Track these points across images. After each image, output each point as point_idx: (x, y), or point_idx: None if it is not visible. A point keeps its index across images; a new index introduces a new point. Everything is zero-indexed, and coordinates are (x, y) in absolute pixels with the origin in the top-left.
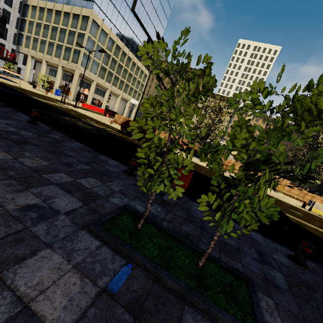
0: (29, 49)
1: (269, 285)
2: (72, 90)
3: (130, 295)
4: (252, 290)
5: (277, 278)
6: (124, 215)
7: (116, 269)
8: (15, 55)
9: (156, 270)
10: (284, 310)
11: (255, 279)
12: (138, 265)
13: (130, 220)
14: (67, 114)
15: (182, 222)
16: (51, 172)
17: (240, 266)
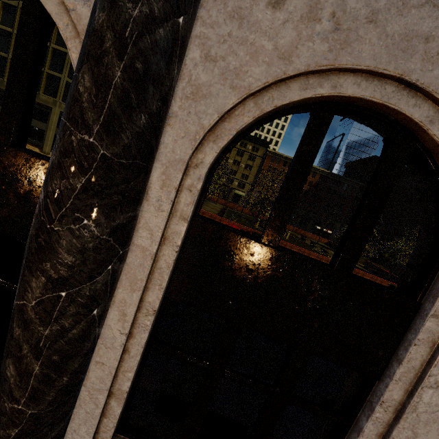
0: None
1: None
2: (49, 138)
3: None
4: None
5: None
6: None
7: None
8: None
9: None
10: None
11: None
12: None
13: None
14: None
15: None
16: None
17: None
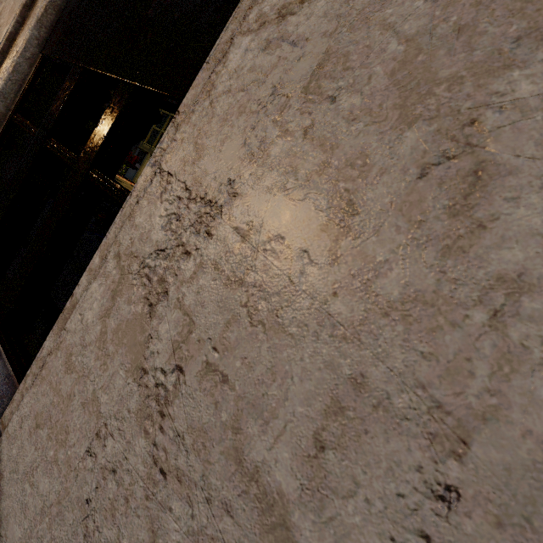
0: (152, 147)
1: None
2: None
3: None
4: None
5: None
6: None
7: None
8: (137, 159)
9: None
10: None
11: None
12: None
13: None
14: None
15: None
16: None
17: None
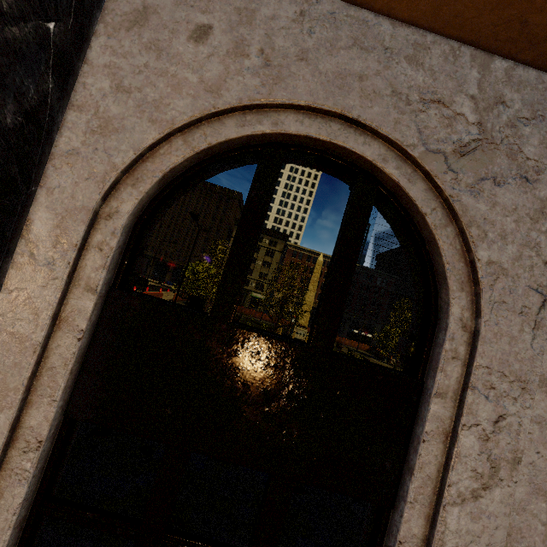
0: None
1: None
2: None
3: None
4: None
5: None
6: None
7: None
8: None
9: None
10: None
11: None
12: None
13: None
14: None
15: None
16: None
17: None
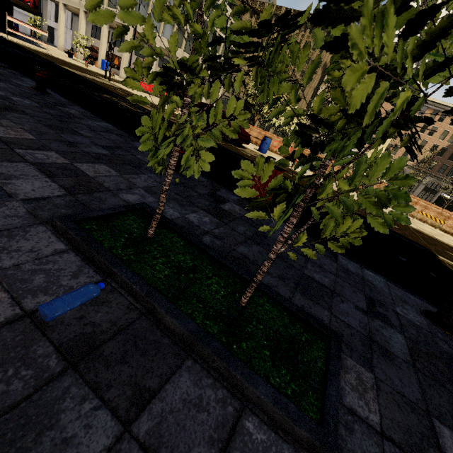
0: None
1: (373, 350)
2: (124, 61)
3: (80, 329)
4: (333, 352)
5: (392, 341)
6: (132, 215)
7: (74, 287)
8: None
9: (148, 298)
10: (392, 392)
11: (349, 338)
12: (121, 286)
13: (140, 224)
14: (109, 91)
15: (241, 241)
16: (33, 148)
17: (326, 315)
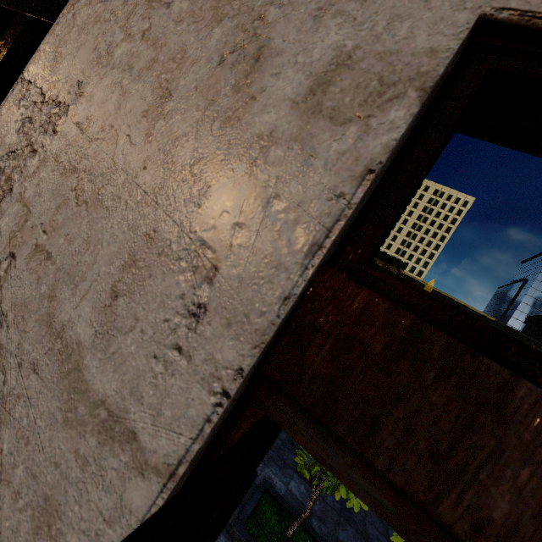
0: None
1: None
2: None
3: None
4: None
5: None
6: (265, 503)
7: None
8: None
9: None
10: None
11: None
12: None
13: (275, 516)
14: None
15: (337, 522)
16: None
17: None
